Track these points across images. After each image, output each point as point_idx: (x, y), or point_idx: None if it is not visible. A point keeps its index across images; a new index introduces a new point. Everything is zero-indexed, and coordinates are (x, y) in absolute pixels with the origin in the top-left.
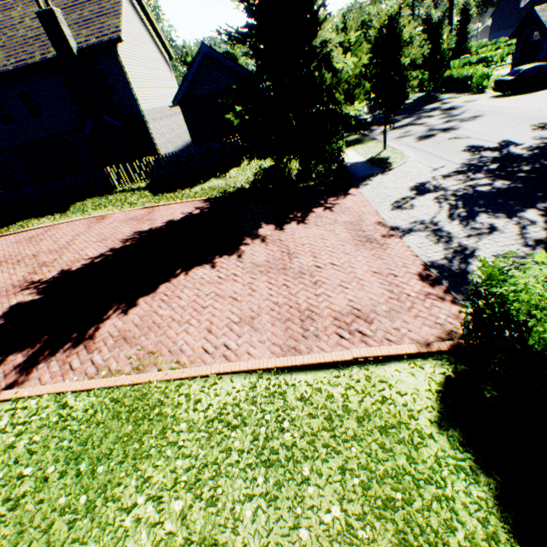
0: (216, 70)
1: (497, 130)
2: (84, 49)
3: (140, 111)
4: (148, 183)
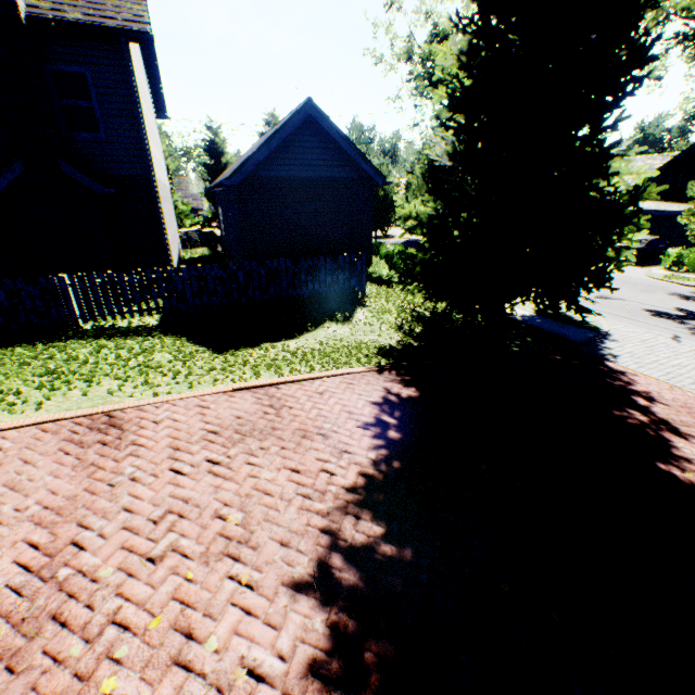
0: (314, 147)
1: (638, 294)
2: (46, 19)
3: (151, 175)
4: (161, 317)
